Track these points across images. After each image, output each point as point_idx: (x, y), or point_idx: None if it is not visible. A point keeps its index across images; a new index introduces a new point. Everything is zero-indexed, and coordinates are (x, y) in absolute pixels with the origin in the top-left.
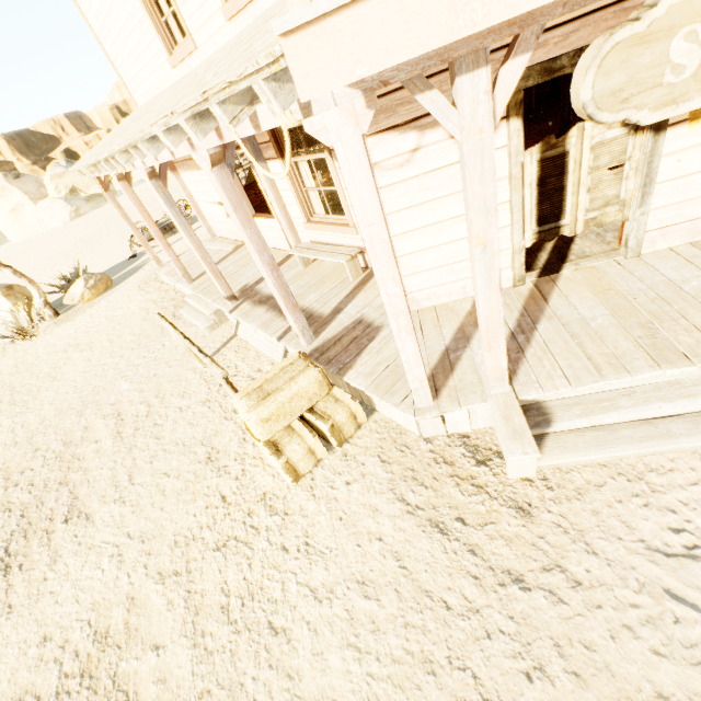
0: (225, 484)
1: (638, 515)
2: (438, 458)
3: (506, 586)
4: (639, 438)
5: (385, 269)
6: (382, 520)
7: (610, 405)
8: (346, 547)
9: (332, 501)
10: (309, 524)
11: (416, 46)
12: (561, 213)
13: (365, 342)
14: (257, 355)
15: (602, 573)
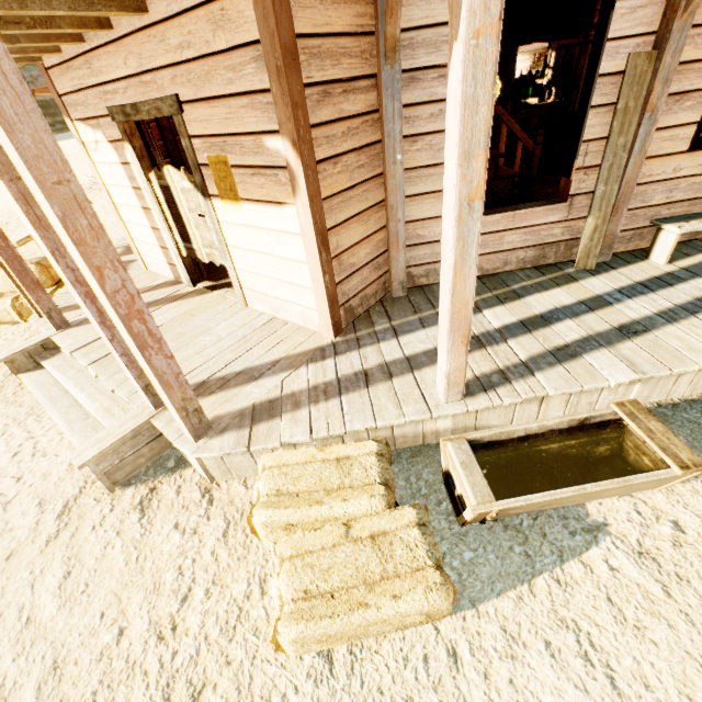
0: None
1: None
2: None
3: None
4: (49, 395)
5: None
6: None
7: (67, 370)
8: None
9: None
10: None
11: None
12: (190, 237)
13: None
14: None
15: None
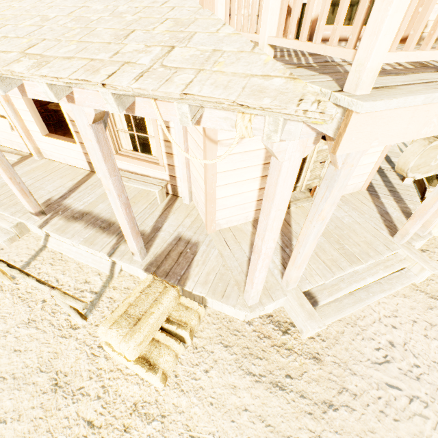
0: (86, 408)
1: (362, 345)
2: (260, 335)
3: (327, 412)
4: (352, 303)
5: (272, 234)
6: (242, 394)
7: (338, 288)
8: (224, 426)
9: (199, 390)
10: (187, 418)
11: (402, 137)
12: (298, 180)
13: (190, 256)
14: (79, 266)
15: (362, 384)
